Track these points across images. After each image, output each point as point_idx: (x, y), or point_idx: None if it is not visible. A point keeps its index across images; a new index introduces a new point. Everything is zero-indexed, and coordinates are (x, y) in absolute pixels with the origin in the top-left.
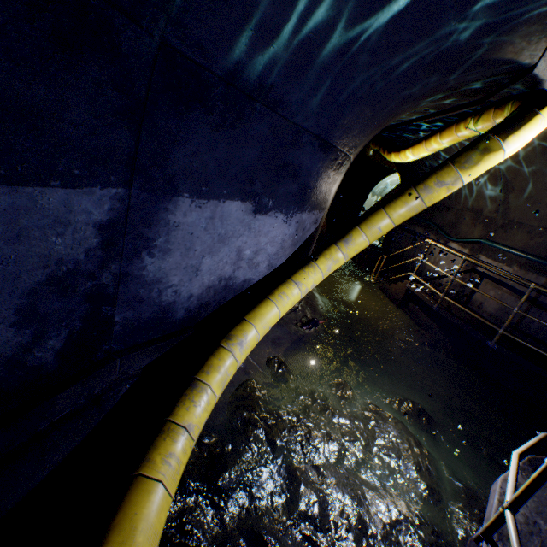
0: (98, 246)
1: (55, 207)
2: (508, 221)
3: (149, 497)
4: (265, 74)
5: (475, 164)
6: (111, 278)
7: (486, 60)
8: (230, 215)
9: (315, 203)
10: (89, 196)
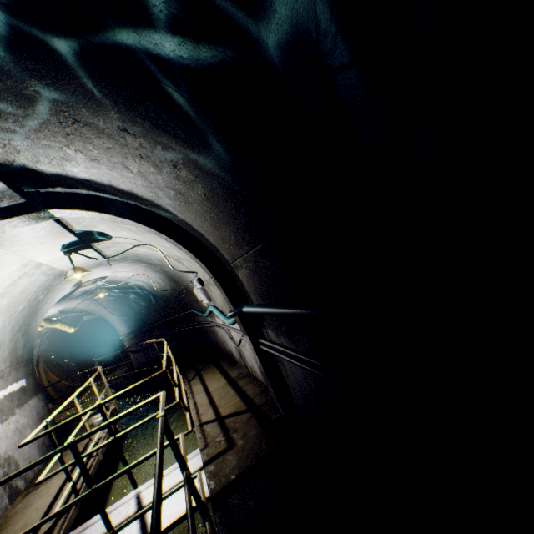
0: None
1: None
2: None
3: None
4: None
5: None
6: None
7: None
8: None
9: None
10: None
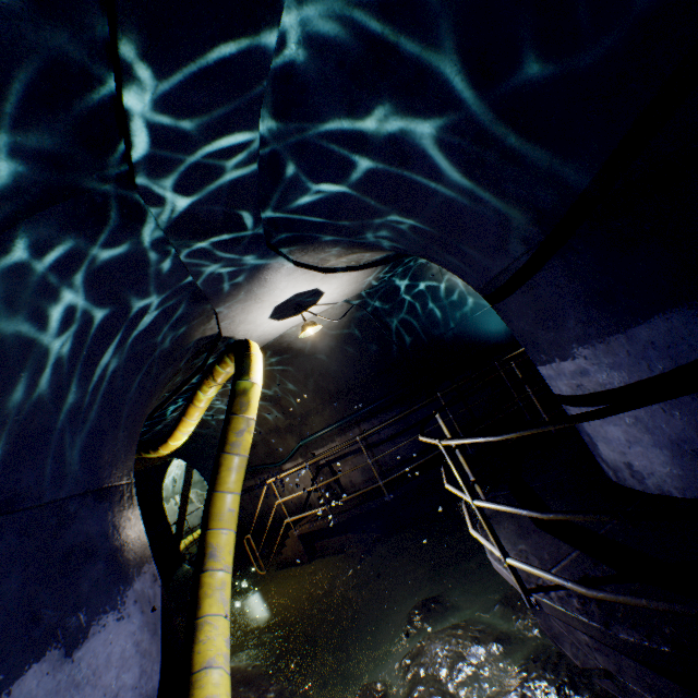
0: None
1: None
2: (300, 417)
3: None
4: None
5: (249, 402)
6: None
7: (187, 345)
8: None
9: (138, 558)
10: None
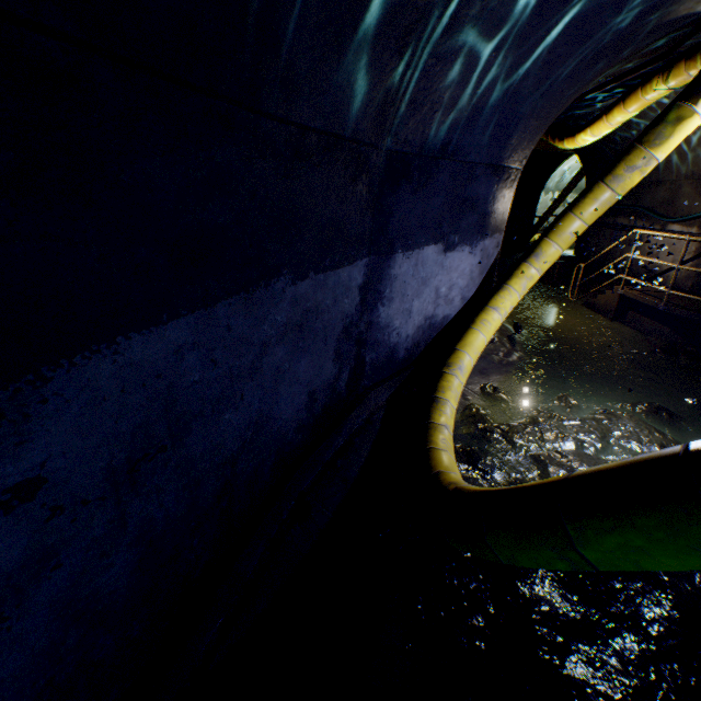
0: (359, 303)
1: (346, 279)
2: None
3: (444, 456)
4: (444, 136)
5: (667, 138)
6: (364, 326)
7: (657, 26)
8: (427, 259)
9: (495, 227)
10: (356, 268)
